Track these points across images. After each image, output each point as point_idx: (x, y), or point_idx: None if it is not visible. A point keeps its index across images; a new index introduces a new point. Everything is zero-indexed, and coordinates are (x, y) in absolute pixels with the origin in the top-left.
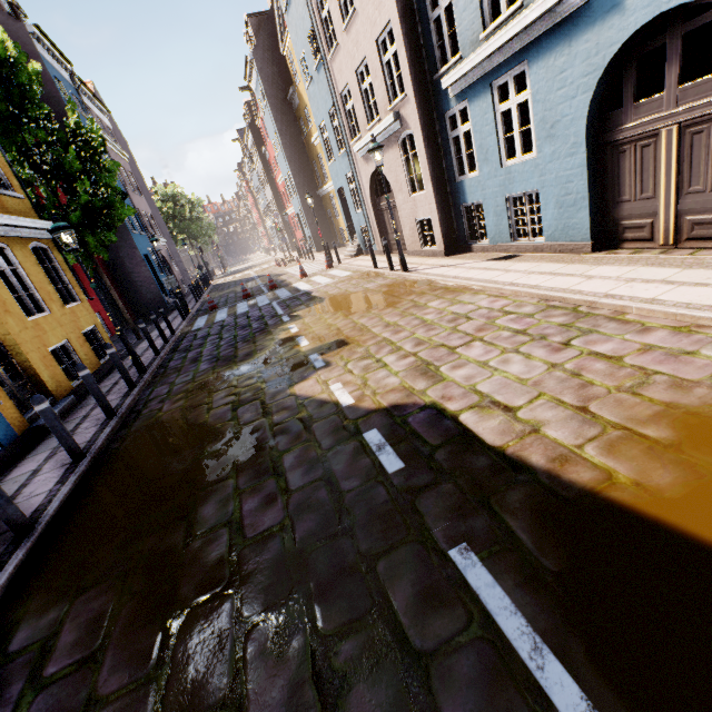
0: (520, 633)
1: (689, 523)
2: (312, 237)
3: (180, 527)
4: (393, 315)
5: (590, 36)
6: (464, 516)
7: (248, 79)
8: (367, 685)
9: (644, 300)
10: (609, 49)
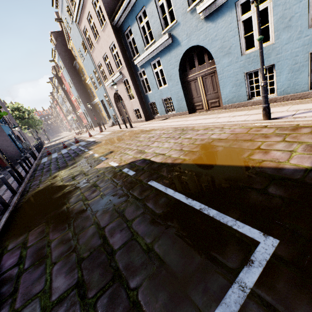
0: (163, 188)
1: (197, 162)
2: (91, 121)
3: (64, 207)
4: (129, 141)
5: (174, 51)
6: (151, 176)
7: (54, 57)
8: (129, 207)
9: (198, 124)
10: (180, 55)
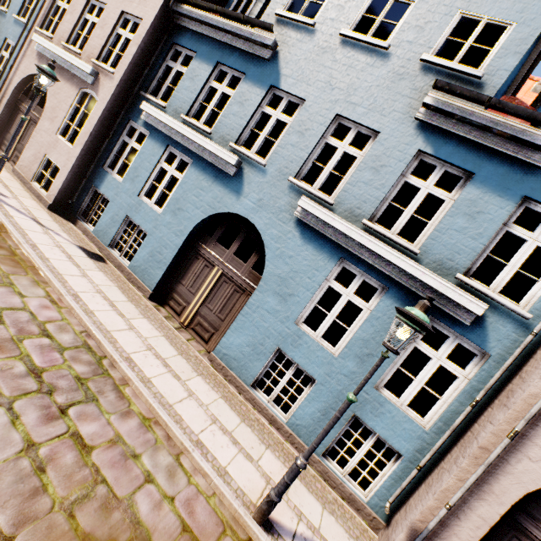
0: None
1: None
2: None
3: None
4: None
5: (222, 190)
6: None
7: None
8: None
9: (145, 379)
10: (224, 207)
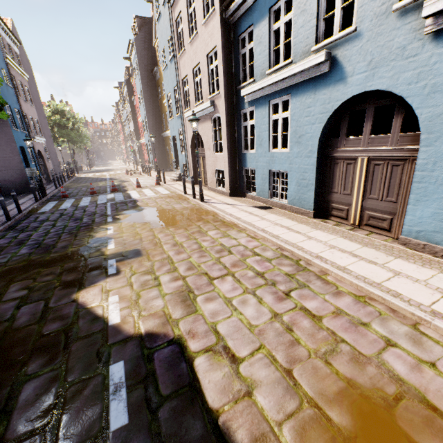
0: None
1: None
2: (153, 160)
3: None
4: (182, 236)
5: (326, 91)
6: None
7: (129, 53)
8: None
9: (339, 267)
10: (336, 102)
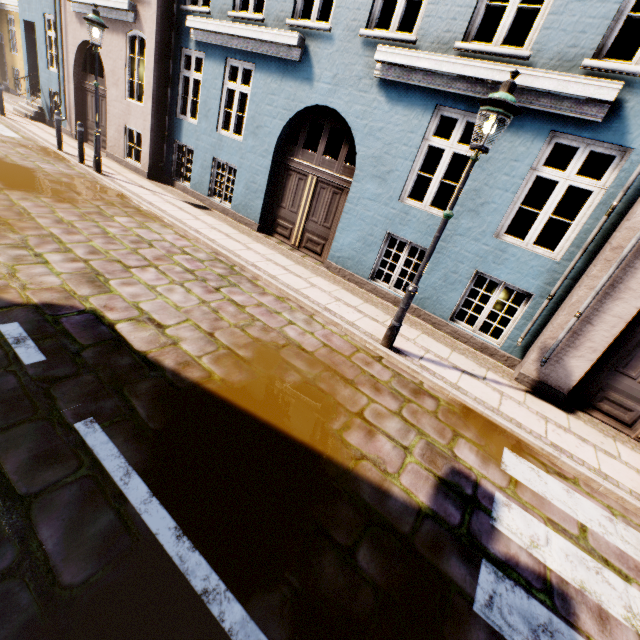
0: (119, 468)
1: (239, 400)
2: None
3: None
4: (70, 213)
5: (293, 85)
6: (97, 399)
7: None
8: None
9: (270, 275)
10: (300, 103)
